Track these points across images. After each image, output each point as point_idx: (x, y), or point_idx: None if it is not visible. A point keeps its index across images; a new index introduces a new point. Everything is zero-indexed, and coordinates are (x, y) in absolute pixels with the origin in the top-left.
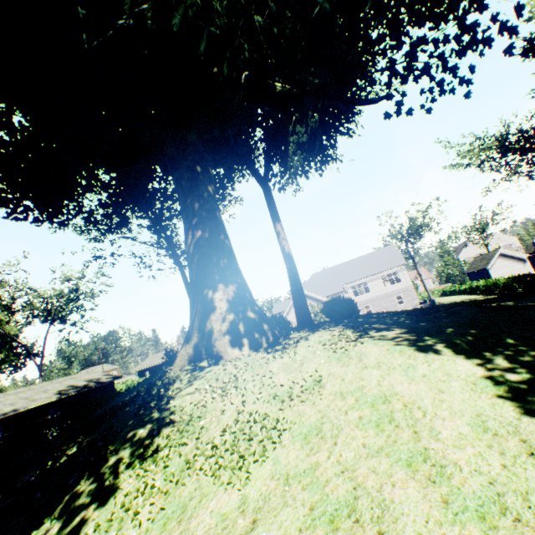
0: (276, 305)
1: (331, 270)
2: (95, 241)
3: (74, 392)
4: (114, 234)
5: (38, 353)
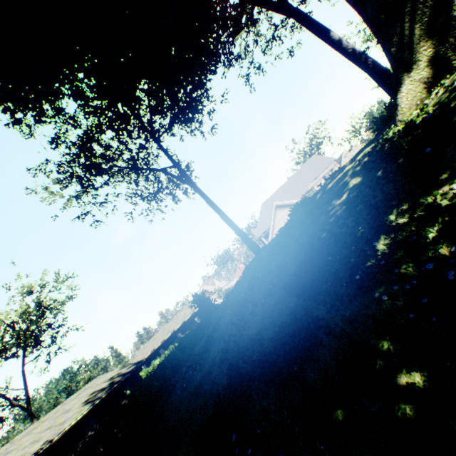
0: (255, 230)
1: (276, 194)
2: (82, 187)
3: (106, 393)
4: (101, 174)
5: (18, 395)
